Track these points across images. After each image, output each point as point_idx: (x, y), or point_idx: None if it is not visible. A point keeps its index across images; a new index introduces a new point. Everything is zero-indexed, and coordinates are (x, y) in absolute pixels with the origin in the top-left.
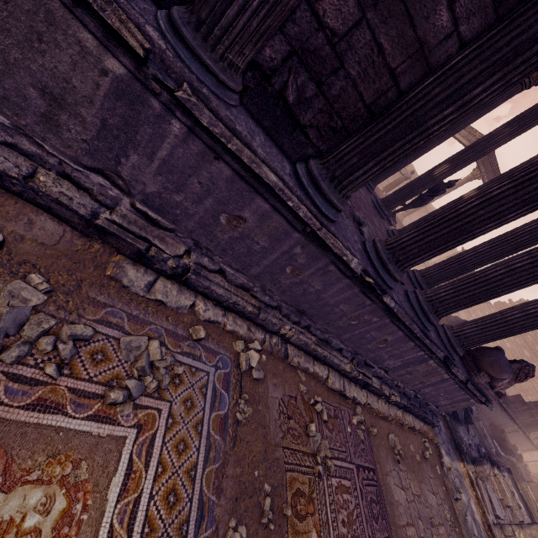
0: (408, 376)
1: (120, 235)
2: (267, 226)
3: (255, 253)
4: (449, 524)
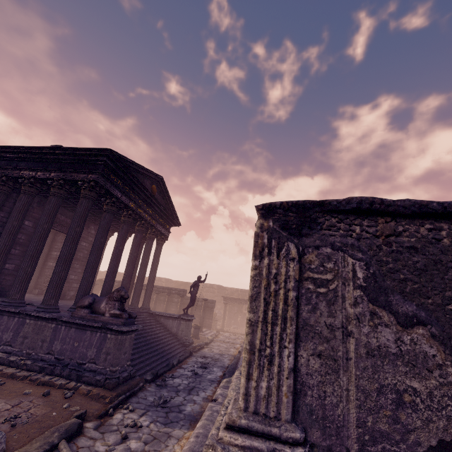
0: (28, 340)
1: None
2: None
3: None
4: (4, 418)
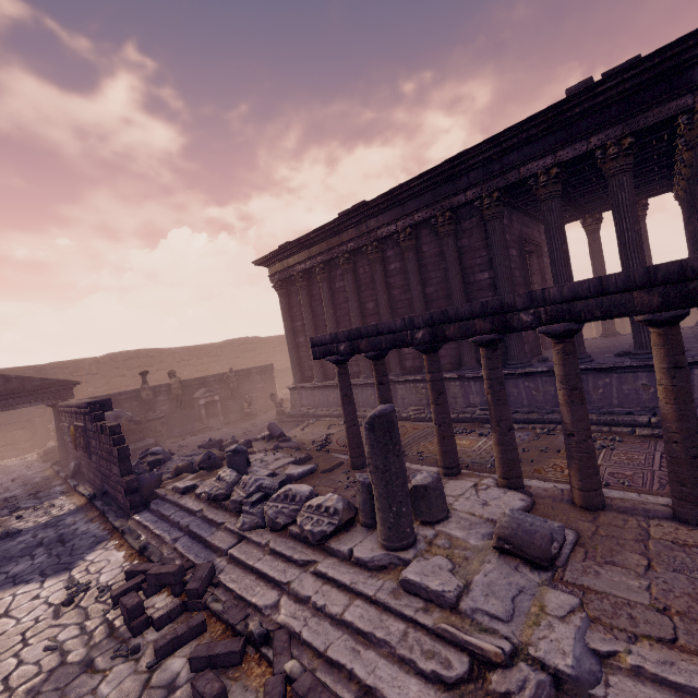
0: None
1: (479, 417)
2: (510, 385)
3: (517, 396)
4: None
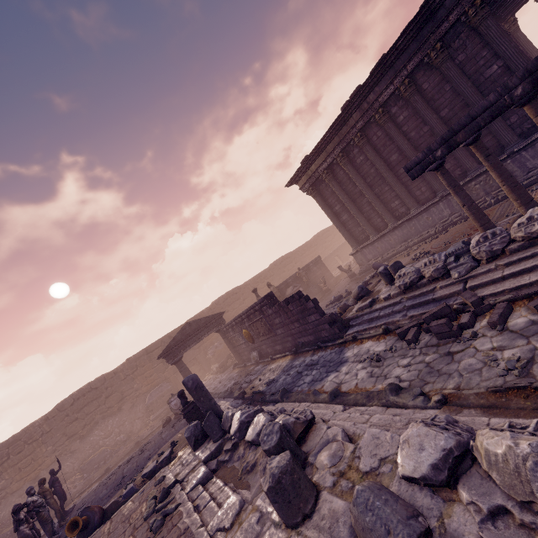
0: None
1: None
2: None
3: None
4: None
